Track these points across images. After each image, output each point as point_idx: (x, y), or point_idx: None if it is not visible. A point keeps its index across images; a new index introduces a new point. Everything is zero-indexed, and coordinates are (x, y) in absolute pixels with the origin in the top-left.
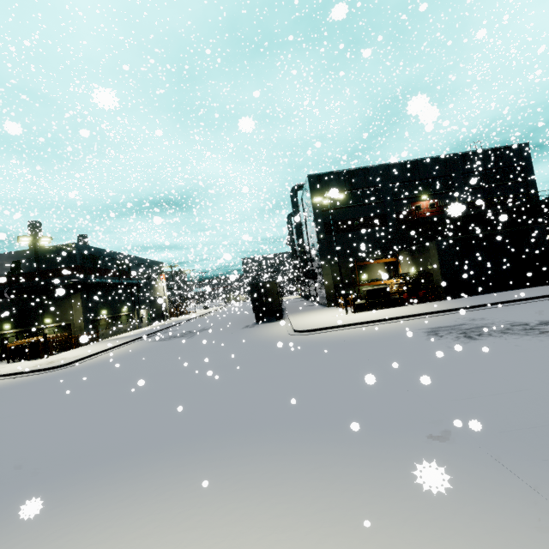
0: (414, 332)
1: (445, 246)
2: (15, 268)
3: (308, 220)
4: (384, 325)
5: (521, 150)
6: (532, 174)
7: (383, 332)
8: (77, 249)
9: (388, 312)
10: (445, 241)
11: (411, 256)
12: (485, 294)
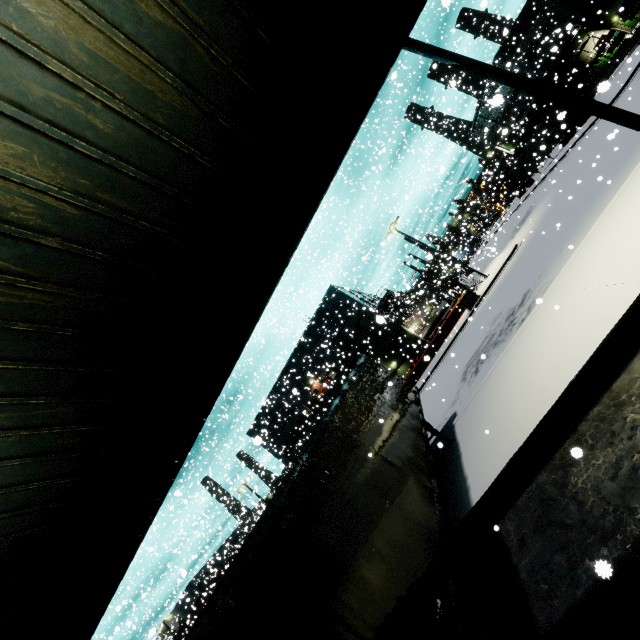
0: None
1: None
2: (180, 621)
3: None
4: None
5: (331, 294)
6: (352, 301)
7: None
8: (193, 585)
9: None
10: None
11: None
12: None
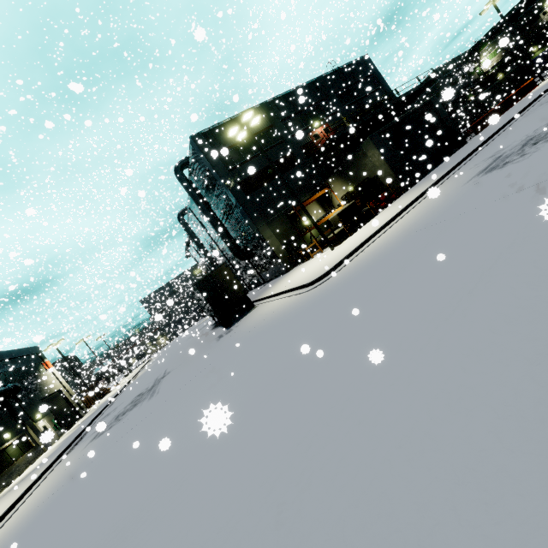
0: (472, 182)
1: (379, 140)
2: None
3: (210, 198)
4: (408, 216)
5: (365, 62)
6: (383, 80)
7: (431, 209)
8: None
9: (379, 219)
10: (377, 135)
11: (343, 177)
12: (431, 172)
